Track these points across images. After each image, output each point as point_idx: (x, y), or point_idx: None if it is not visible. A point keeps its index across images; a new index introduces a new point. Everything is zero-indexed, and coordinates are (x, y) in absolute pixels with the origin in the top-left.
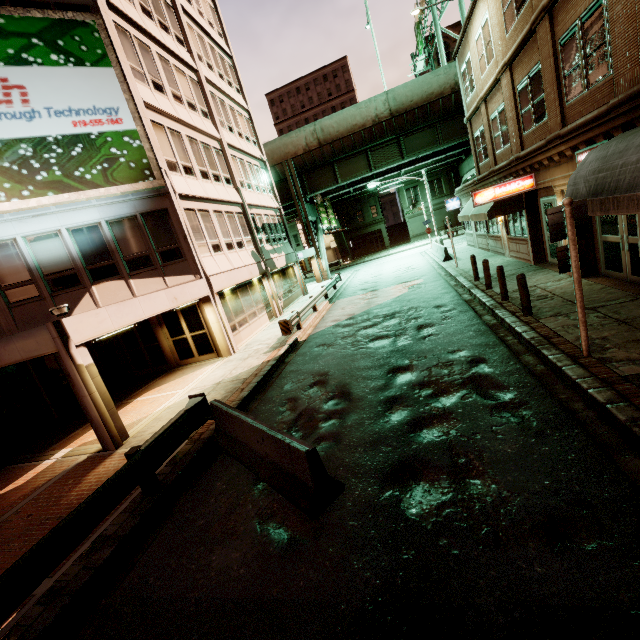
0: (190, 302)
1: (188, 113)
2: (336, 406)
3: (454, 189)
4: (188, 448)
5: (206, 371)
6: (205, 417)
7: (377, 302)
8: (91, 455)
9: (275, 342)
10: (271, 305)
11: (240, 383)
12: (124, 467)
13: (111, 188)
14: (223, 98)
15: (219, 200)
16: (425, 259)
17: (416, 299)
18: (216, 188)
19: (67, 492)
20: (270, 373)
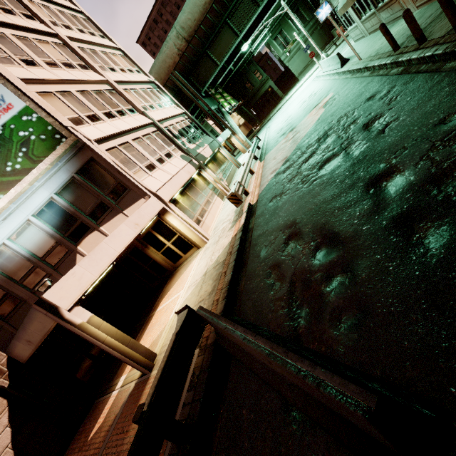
0: (151, 220)
1: (68, 72)
2: (329, 257)
3: (314, 10)
4: (200, 361)
5: (194, 265)
6: (201, 324)
7: (301, 135)
8: (136, 382)
9: (234, 215)
10: (218, 188)
11: (221, 267)
12: (133, 445)
13: (40, 165)
14: (92, 48)
15: (132, 129)
16: (321, 80)
17: (339, 109)
18: (125, 121)
19: (125, 435)
20: (242, 245)
